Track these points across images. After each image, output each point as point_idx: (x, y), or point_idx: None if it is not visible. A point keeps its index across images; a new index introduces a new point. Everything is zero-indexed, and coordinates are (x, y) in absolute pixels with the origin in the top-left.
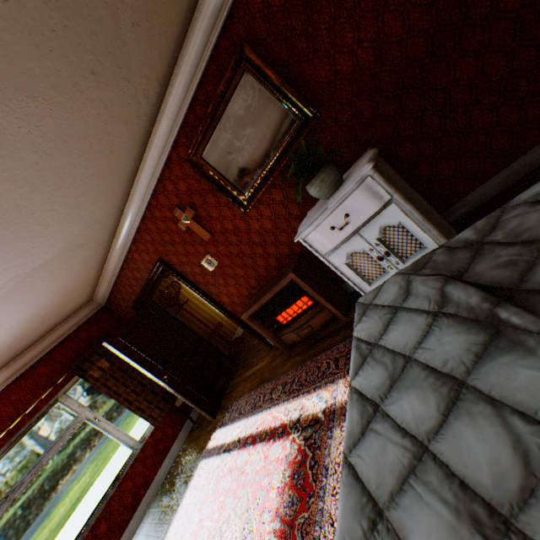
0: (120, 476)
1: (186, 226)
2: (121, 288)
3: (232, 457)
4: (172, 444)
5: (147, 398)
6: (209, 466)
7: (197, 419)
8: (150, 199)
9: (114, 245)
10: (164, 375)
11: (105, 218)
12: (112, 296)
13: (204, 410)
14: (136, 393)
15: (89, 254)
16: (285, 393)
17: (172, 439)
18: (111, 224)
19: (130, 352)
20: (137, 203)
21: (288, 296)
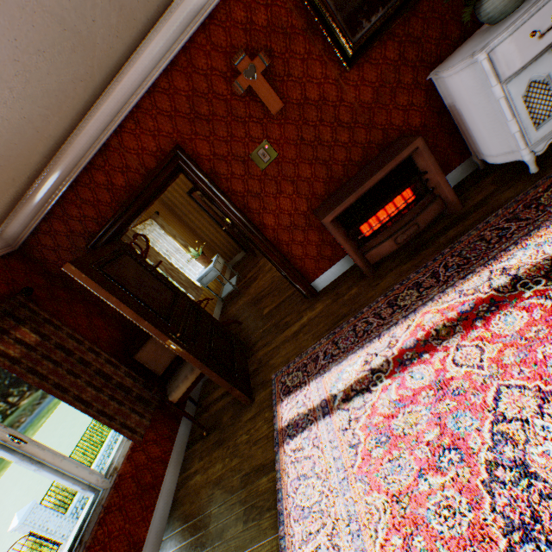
0: (77, 550)
1: (248, 86)
2: (72, 209)
3: (379, 394)
4: (164, 472)
5: (114, 397)
6: (317, 437)
7: (196, 428)
8: (195, 32)
9: (95, 110)
10: (174, 333)
11: (128, 17)
12: (42, 229)
13: (238, 389)
14: (94, 388)
15: (65, 87)
16: (429, 290)
17: (162, 464)
18: (120, 48)
19: (114, 290)
20: (172, 33)
21: (394, 184)
